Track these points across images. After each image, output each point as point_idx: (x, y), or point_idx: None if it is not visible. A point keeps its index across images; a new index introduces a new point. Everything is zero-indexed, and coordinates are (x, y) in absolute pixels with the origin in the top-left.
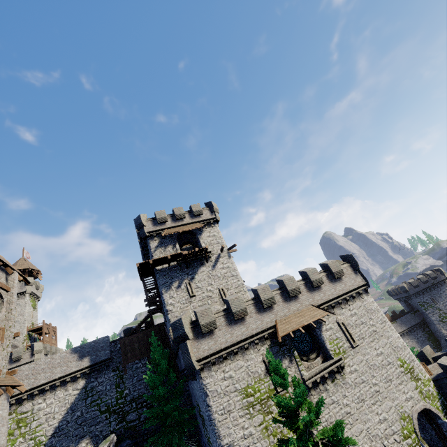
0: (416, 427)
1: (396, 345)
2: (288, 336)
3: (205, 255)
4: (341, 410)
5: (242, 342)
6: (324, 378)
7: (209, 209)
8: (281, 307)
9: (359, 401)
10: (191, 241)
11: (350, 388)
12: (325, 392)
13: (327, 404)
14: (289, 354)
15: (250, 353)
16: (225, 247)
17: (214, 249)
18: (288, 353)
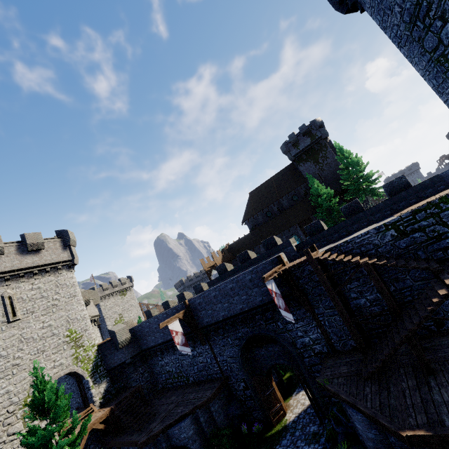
0: None
1: (74, 317)
2: None
3: None
4: None
5: None
6: None
7: None
8: None
9: None
10: None
11: None
12: None
13: None
14: None
15: None
16: None
17: None
18: None
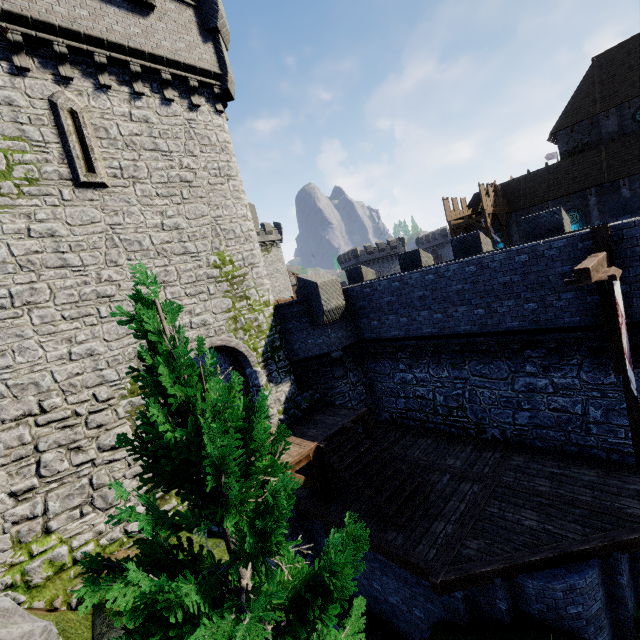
0: None
1: (229, 227)
2: None
3: None
4: None
5: None
6: None
7: None
8: None
9: (10, 306)
10: None
11: None
12: None
13: None
14: None
15: None
16: None
17: None
18: None
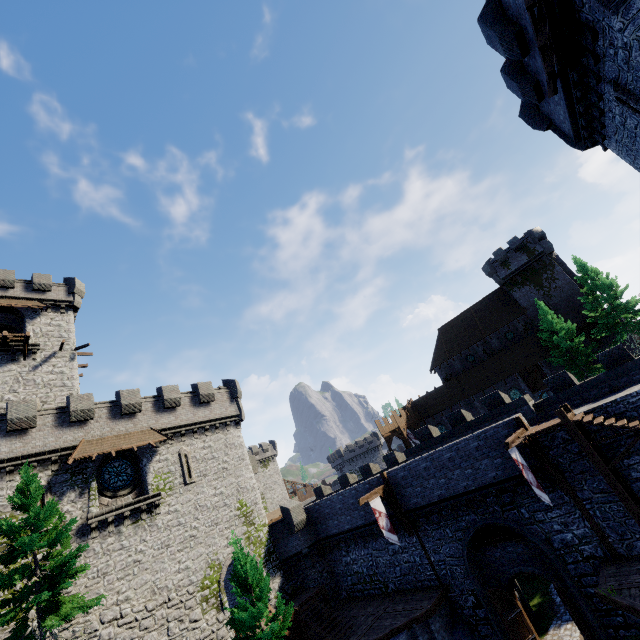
0: (223, 576)
1: (244, 486)
2: (95, 462)
3: (24, 347)
4: (130, 557)
5: (4, 462)
6: (123, 517)
7: (68, 288)
8: (102, 425)
9: (161, 547)
10: (11, 325)
11: (156, 532)
12: (117, 535)
13: (112, 550)
14: (83, 485)
15: (12, 479)
16: (72, 345)
17: (49, 344)
18: (82, 483)
